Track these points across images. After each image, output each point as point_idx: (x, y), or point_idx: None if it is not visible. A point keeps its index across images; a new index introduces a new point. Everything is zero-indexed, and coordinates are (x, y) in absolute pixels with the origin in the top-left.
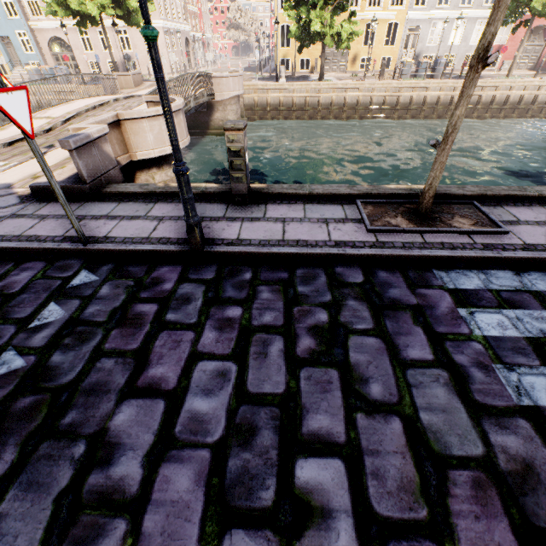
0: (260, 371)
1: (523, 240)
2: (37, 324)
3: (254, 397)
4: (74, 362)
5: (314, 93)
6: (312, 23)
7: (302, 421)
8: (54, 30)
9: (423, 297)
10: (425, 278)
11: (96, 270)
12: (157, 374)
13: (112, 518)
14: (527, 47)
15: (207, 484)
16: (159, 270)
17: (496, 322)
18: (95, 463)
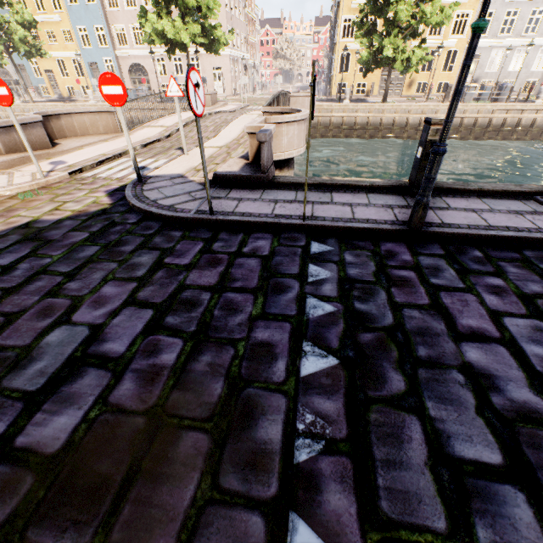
0: None
1: None
2: (313, 279)
3: None
4: (380, 310)
5: (377, 113)
6: (385, 49)
7: None
8: (135, 57)
9: None
10: None
11: (324, 242)
12: (471, 325)
13: None
14: None
15: None
16: (384, 244)
17: None
18: (485, 388)
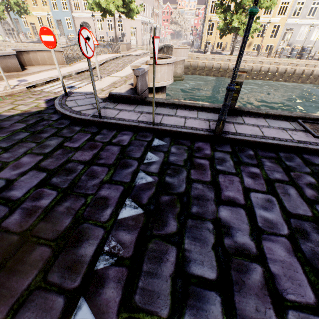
0: (290, 202)
1: None
2: (147, 161)
3: (296, 216)
4: (179, 182)
5: (226, 62)
6: (233, 22)
7: None
8: (84, 18)
9: None
10: None
11: (162, 139)
12: (230, 195)
13: (250, 262)
14: None
15: (295, 255)
16: (197, 143)
17: None
18: (223, 234)
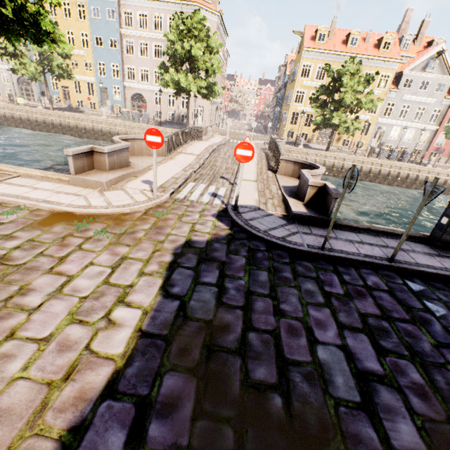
0: None
1: None
2: (439, 314)
3: None
4: None
5: (322, 158)
6: (333, 118)
7: None
8: (139, 89)
9: None
10: None
11: (413, 281)
12: None
13: None
14: None
15: None
16: None
17: None
18: None
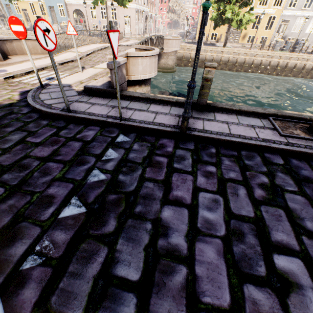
0: (237, 203)
1: None
2: (105, 158)
3: (237, 216)
4: (131, 181)
5: (219, 54)
6: (226, 12)
7: (270, 234)
8: (77, 5)
9: None
10: None
11: (128, 135)
12: (178, 195)
13: (177, 264)
14: None
15: (225, 257)
16: (162, 140)
17: None
18: (159, 234)
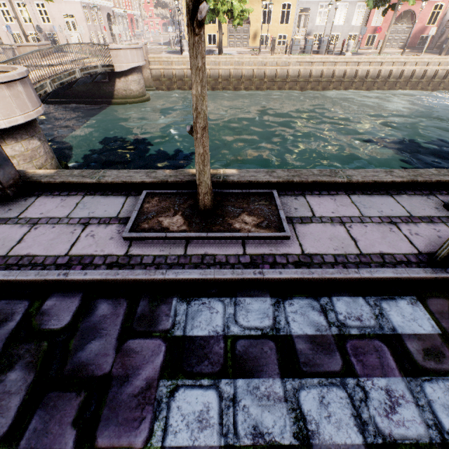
0: None
1: (303, 247)
2: None
3: None
4: None
5: (214, 66)
6: None
7: None
8: None
9: (127, 357)
10: (153, 317)
11: None
12: None
13: None
14: (398, 28)
15: None
16: None
17: (199, 411)
18: None
